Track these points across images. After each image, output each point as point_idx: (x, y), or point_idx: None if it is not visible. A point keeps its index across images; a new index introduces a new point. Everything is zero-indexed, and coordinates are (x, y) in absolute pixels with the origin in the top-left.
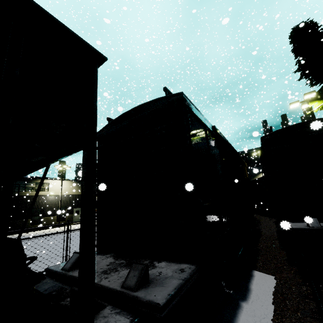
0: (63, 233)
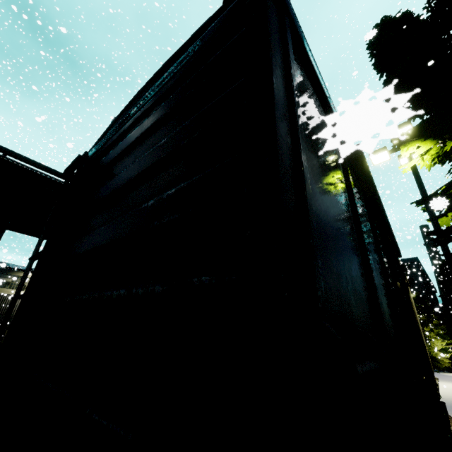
0: None
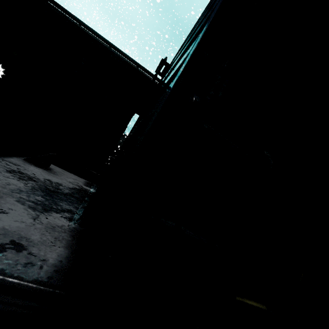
0: None
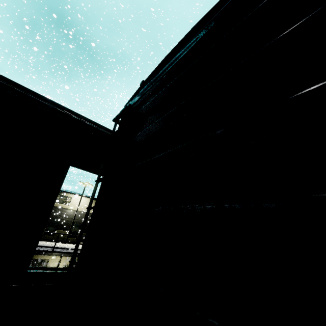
0: (51, 248)
